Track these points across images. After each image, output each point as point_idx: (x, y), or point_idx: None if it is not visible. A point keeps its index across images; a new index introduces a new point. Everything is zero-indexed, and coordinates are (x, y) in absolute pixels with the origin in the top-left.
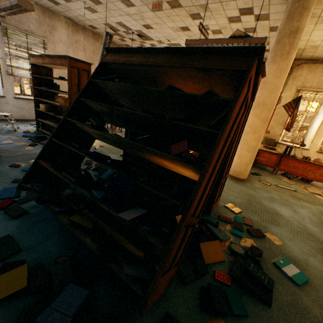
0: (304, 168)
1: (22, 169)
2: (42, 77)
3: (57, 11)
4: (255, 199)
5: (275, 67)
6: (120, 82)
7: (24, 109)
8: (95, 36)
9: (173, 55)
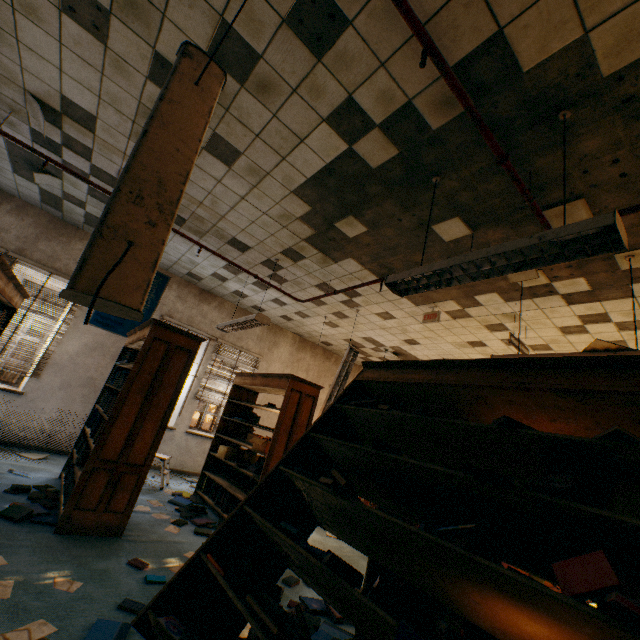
0: None
1: (145, 576)
2: (240, 404)
3: (286, 327)
4: None
5: None
6: (391, 409)
7: (190, 451)
8: (327, 354)
9: (494, 370)
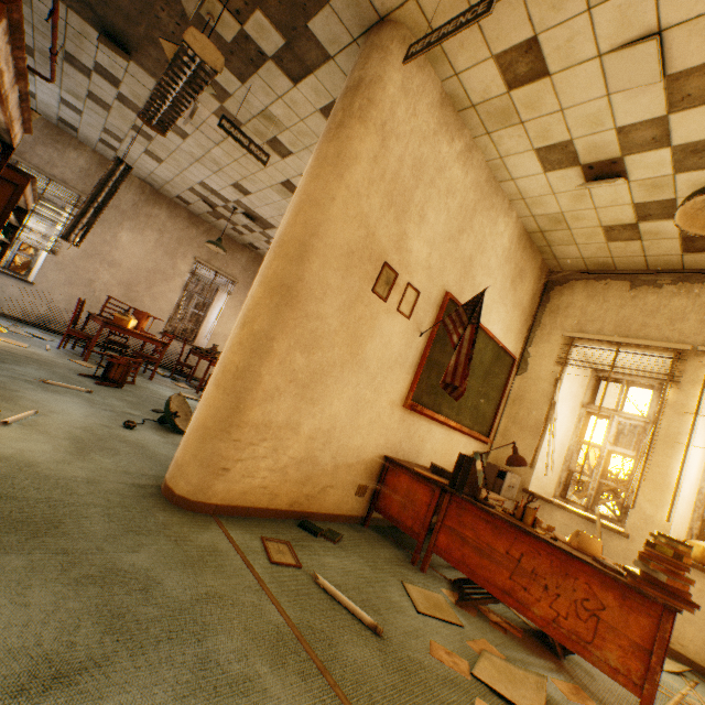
0: (514, 560)
1: None
2: None
3: None
4: (7, 535)
5: (315, 157)
6: None
7: None
8: (194, 220)
9: None
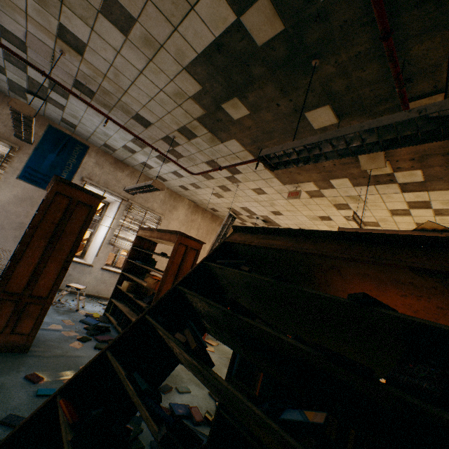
0: None
1: (37, 390)
2: (142, 251)
3: (184, 195)
4: None
5: None
6: (252, 272)
7: (104, 282)
8: (214, 218)
9: (351, 243)
